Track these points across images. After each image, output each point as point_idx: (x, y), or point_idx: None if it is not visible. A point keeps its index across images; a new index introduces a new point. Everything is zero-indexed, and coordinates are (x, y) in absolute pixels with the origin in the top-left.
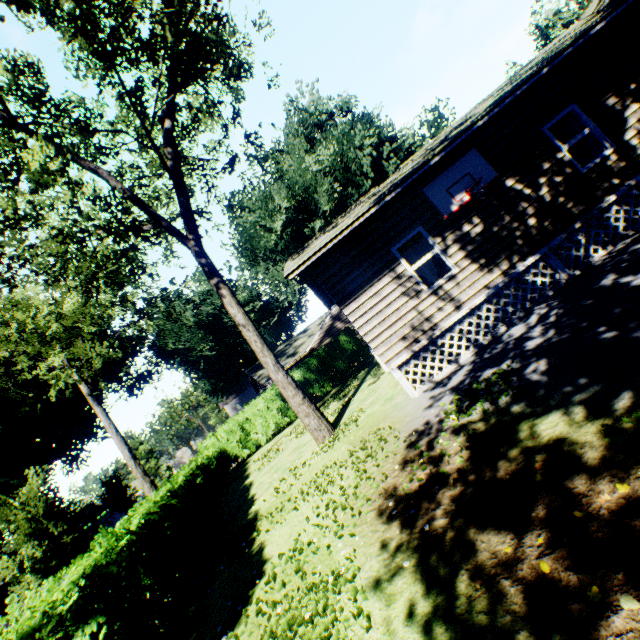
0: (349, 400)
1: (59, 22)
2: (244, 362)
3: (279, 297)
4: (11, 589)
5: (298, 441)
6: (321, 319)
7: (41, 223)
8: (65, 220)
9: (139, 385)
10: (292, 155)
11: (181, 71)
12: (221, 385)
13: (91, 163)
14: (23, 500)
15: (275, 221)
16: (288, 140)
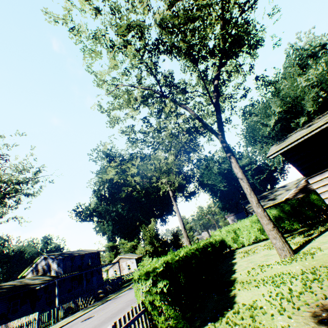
0: (311, 239)
1: (180, 54)
2: (241, 197)
3: (268, 163)
4: (140, 260)
5: (267, 251)
6: (297, 180)
7: (166, 130)
8: (173, 128)
9: (190, 196)
10: (287, 79)
11: (224, 56)
12: (227, 206)
13: (184, 105)
14: (149, 229)
15: (269, 120)
16: (285, 70)
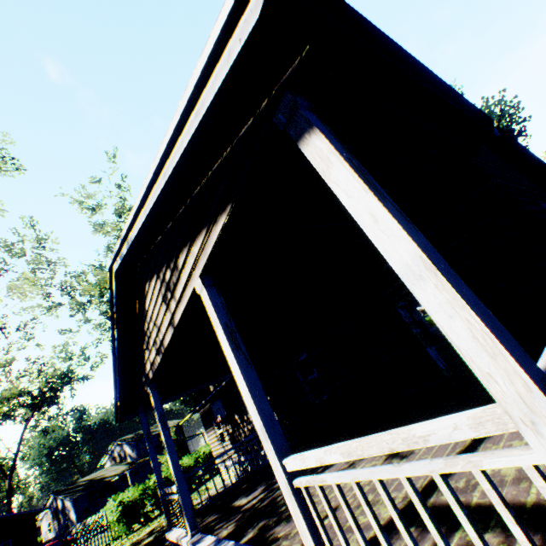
0: None
1: None
2: None
3: None
4: None
5: None
6: None
7: None
8: None
9: None
10: None
11: None
12: None
13: None
14: None
15: None
16: None
